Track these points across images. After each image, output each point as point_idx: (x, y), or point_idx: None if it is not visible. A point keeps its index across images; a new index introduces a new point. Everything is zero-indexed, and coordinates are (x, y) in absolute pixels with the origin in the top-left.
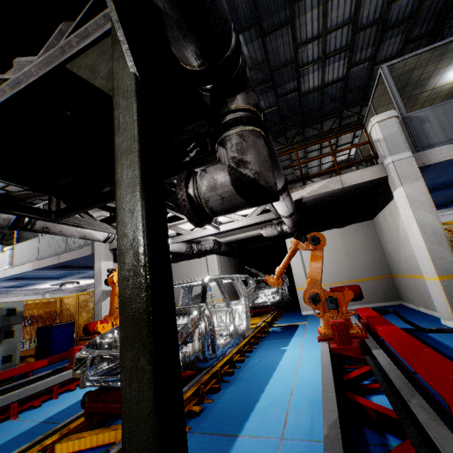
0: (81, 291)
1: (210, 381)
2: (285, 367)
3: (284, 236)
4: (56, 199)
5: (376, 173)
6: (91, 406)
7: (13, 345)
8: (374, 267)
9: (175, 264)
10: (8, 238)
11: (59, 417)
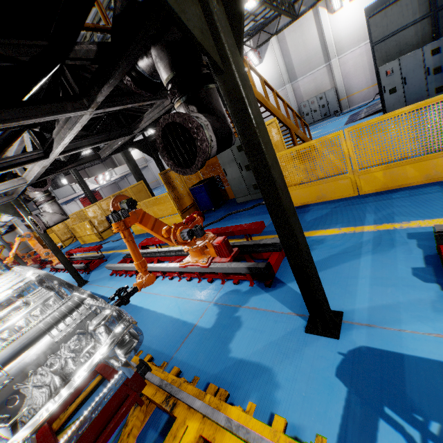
0: None
1: None
2: None
3: None
4: None
5: (11, 223)
6: None
7: None
8: (21, 246)
9: None
10: None
11: None
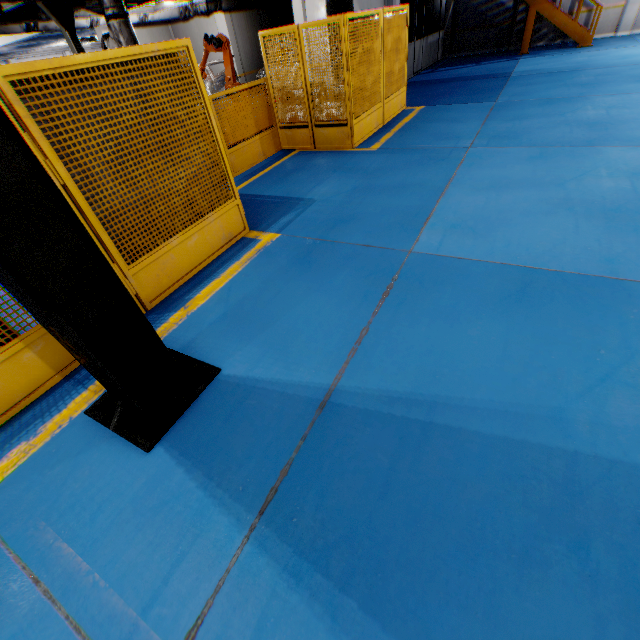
0: None
1: None
2: None
3: None
4: None
5: None
6: None
7: None
8: None
9: (185, 25)
10: None
11: None
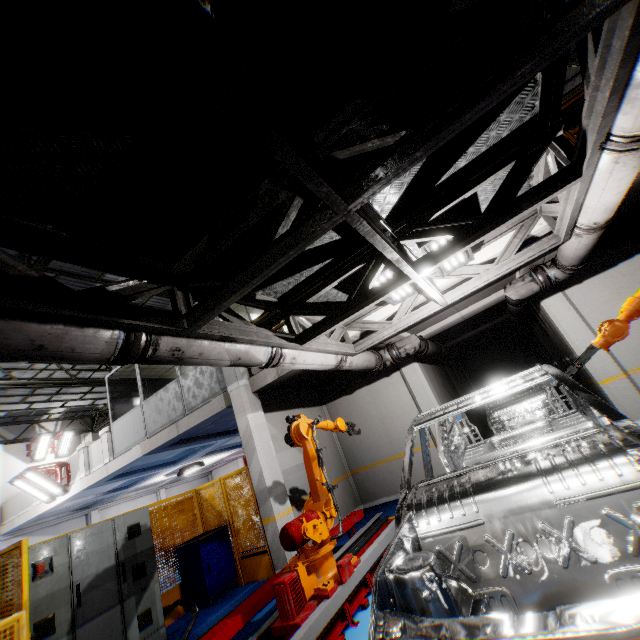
0: (204, 476)
1: None
2: None
3: (536, 296)
4: (182, 294)
5: None
6: None
7: (146, 589)
8: None
9: (349, 396)
10: (97, 422)
11: None
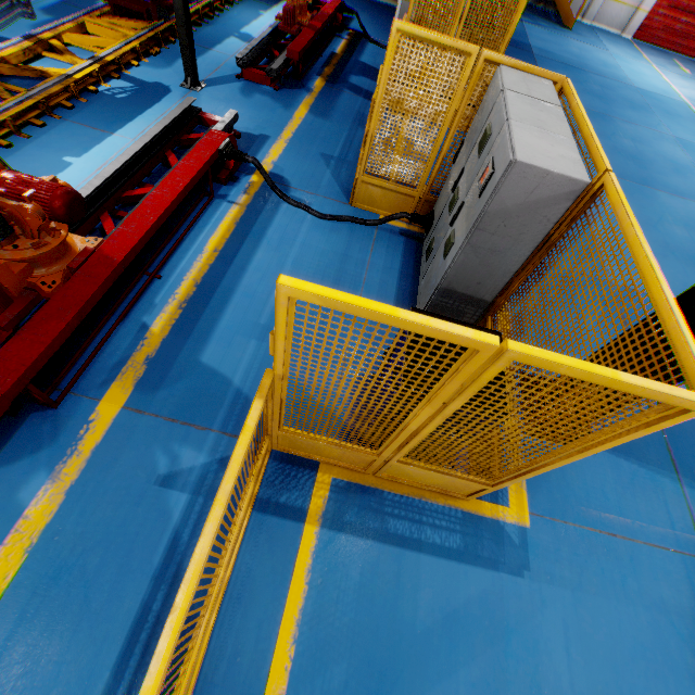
0: None
1: (194, 18)
2: (253, 29)
3: None
4: None
5: None
6: (115, 4)
7: None
8: None
9: None
10: None
11: (75, 5)
